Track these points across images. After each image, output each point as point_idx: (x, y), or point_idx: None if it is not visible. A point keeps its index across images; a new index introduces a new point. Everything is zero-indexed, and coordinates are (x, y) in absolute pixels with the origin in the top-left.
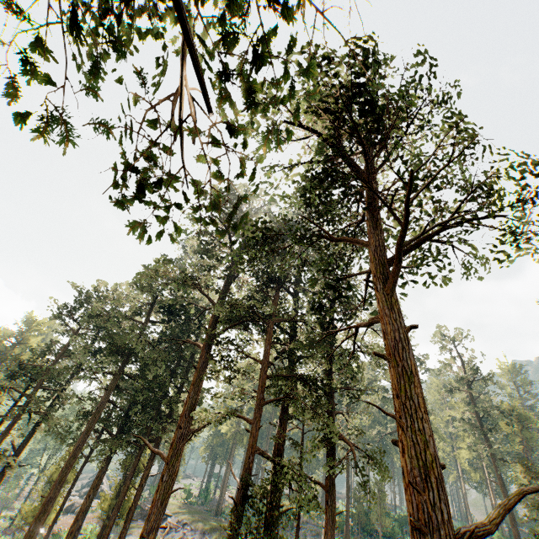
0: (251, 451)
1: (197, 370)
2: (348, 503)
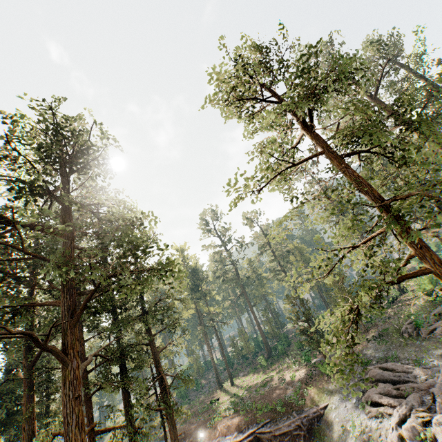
0: (90, 439)
1: (25, 403)
2: (224, 357)
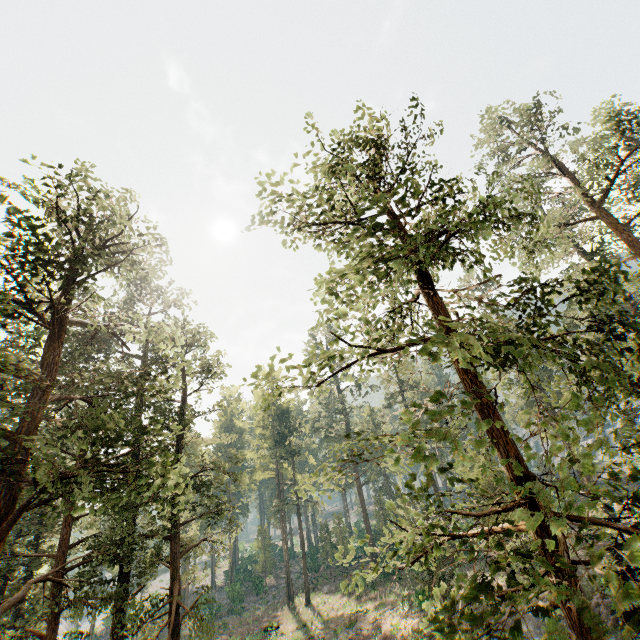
0: None
1: None
2: (304, 557)
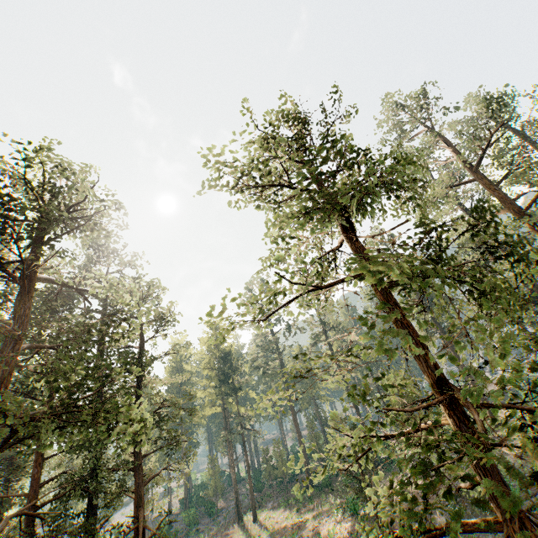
0: None
1: None
2: (250, 479)
